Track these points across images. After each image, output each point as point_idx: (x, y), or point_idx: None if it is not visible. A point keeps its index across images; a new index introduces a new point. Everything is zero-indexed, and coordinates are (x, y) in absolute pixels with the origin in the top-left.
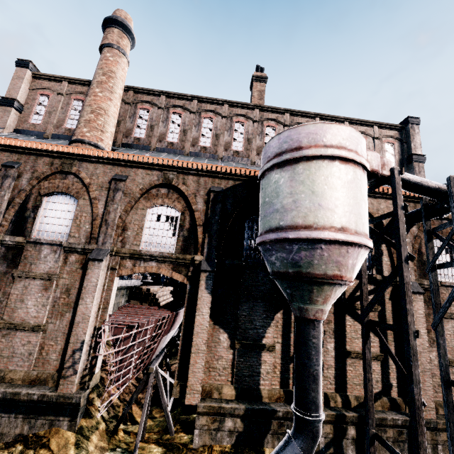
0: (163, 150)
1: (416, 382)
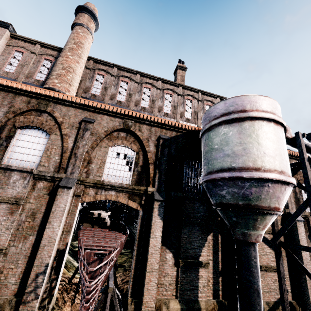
0: (113, 105)
1: None
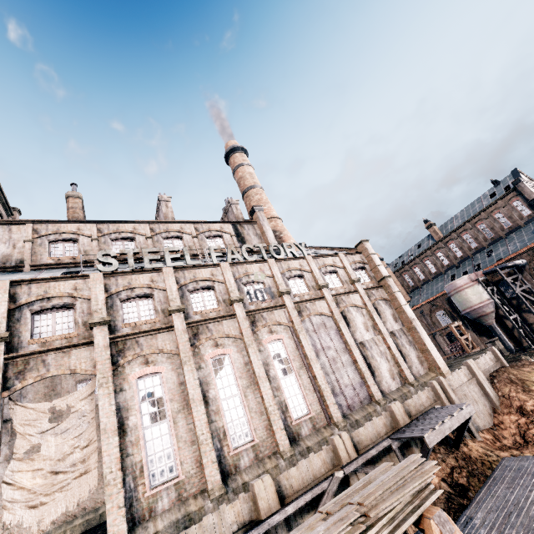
0: (423, 284)
1: (516, 329)
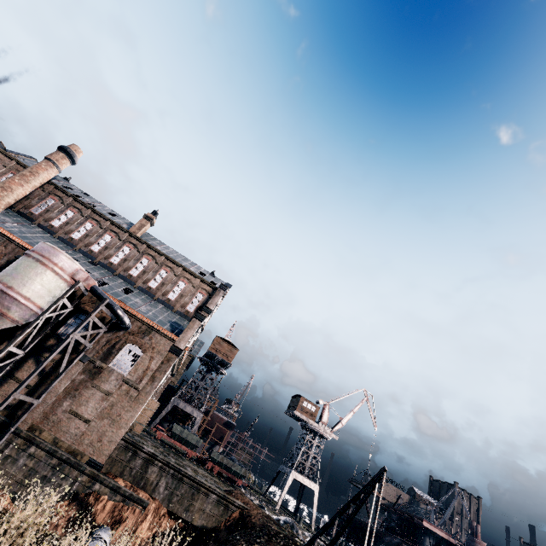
0: (43, 227)
1: None
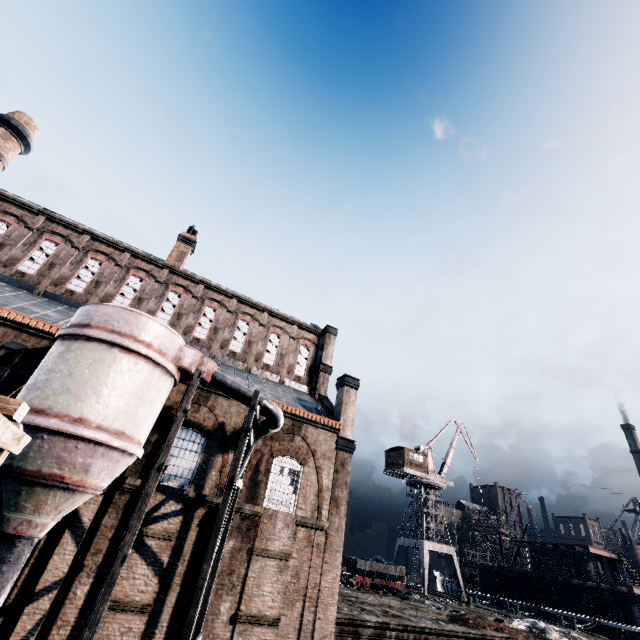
0: (3, 277)
1: (94, 623)
